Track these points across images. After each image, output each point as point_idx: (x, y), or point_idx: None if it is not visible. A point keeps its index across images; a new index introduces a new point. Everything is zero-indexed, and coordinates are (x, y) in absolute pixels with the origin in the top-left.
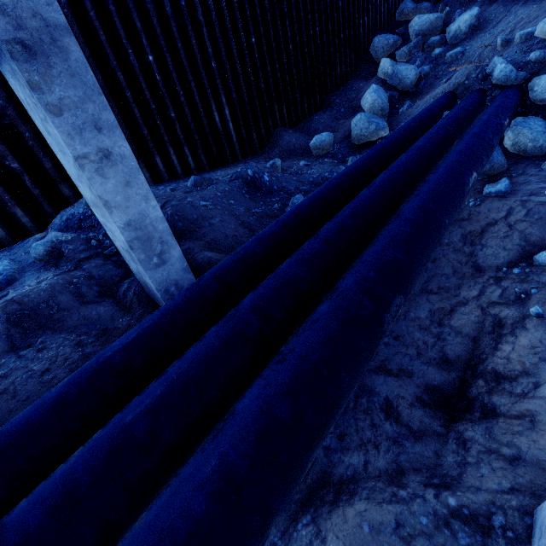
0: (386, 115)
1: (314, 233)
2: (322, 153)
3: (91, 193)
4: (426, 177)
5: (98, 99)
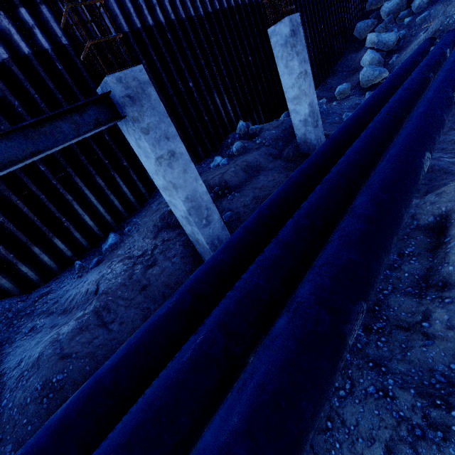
0: (381, 66)
1: (386, 103)
2: (344, 97)
3: (298, 90)
4: (438, 72)
5: (305, 50)
